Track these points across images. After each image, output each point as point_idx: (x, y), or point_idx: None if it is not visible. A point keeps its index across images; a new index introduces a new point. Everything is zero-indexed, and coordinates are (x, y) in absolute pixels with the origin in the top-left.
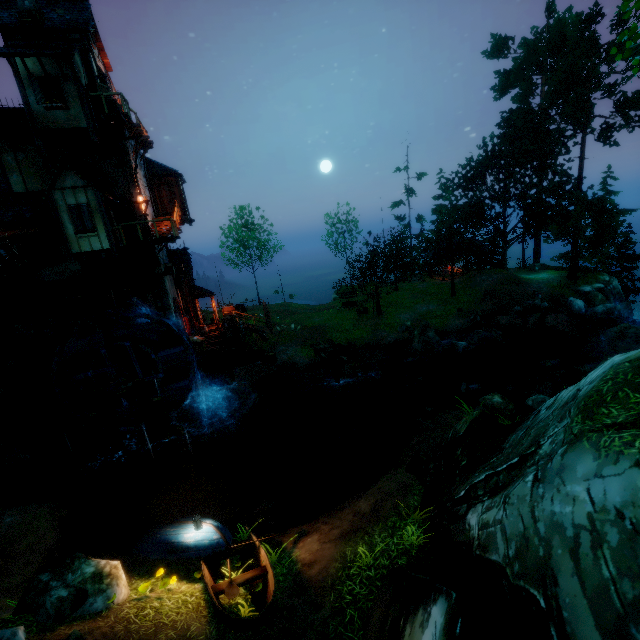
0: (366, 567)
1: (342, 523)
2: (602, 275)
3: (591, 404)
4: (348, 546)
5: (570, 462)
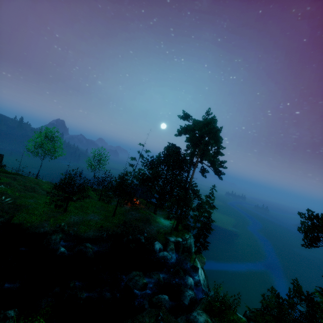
0: None
1: None
2: (188, 234)
3: None
4: None
5: None
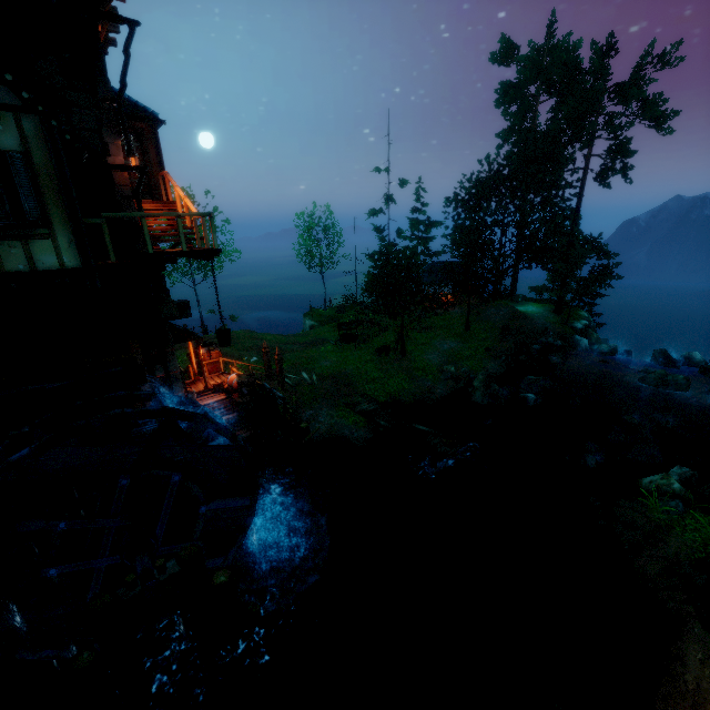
0: None
1: None
2: (580, 311)
3: None
4: None
5: None
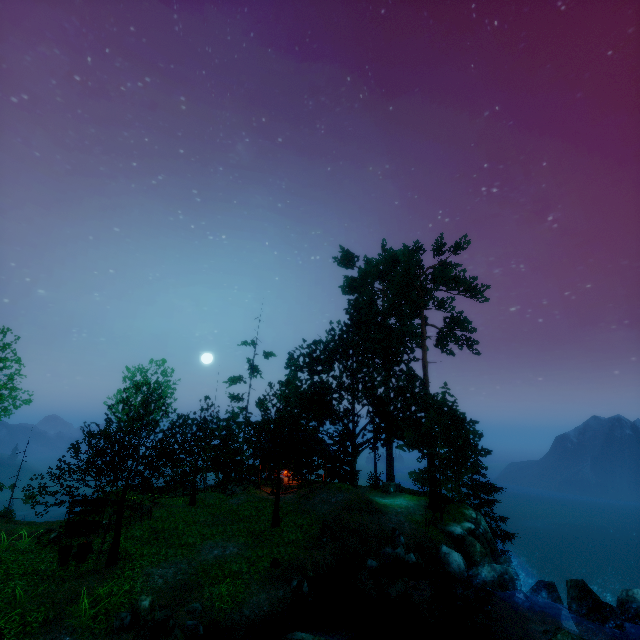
0: None
1: None
2: (467, 508)
3: None
4: None
5: None
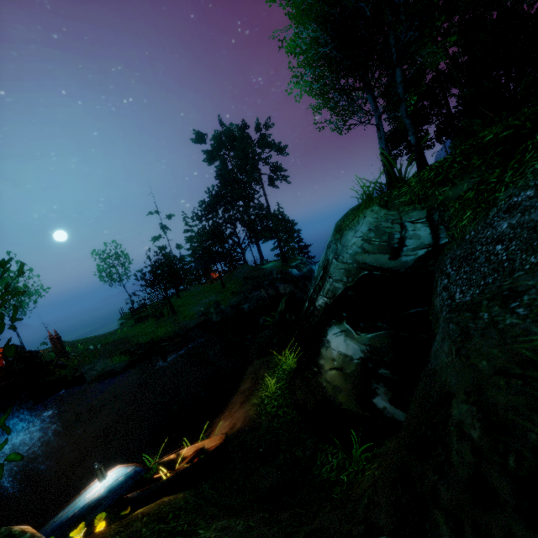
0: (273, 394)
1: (237, 402)
2: (297, 257)
3: (338, 229)
4: (252, 400)
5: (345, 241)
